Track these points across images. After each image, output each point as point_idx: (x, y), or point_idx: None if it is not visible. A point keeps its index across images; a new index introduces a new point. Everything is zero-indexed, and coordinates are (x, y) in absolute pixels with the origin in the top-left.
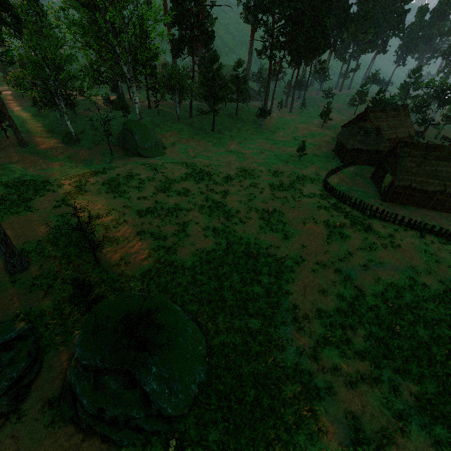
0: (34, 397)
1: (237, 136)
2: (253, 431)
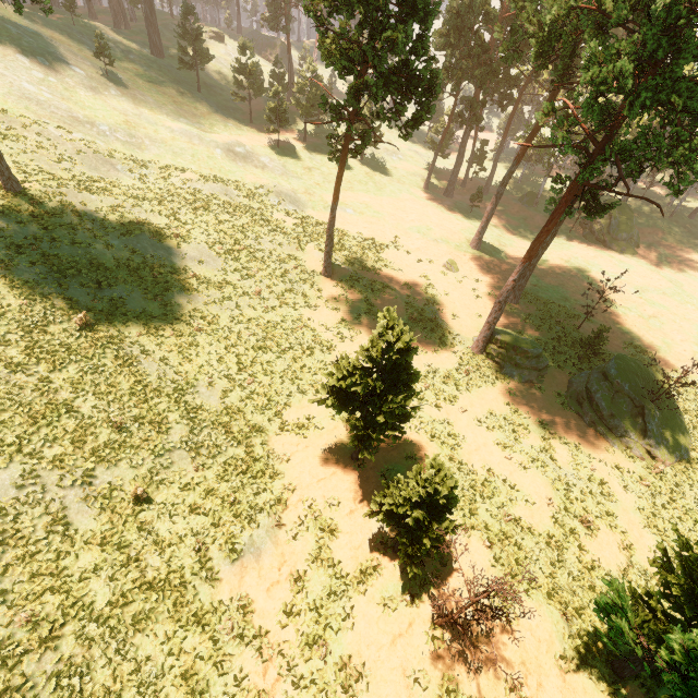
0: (546, 385)
1: None
2: None
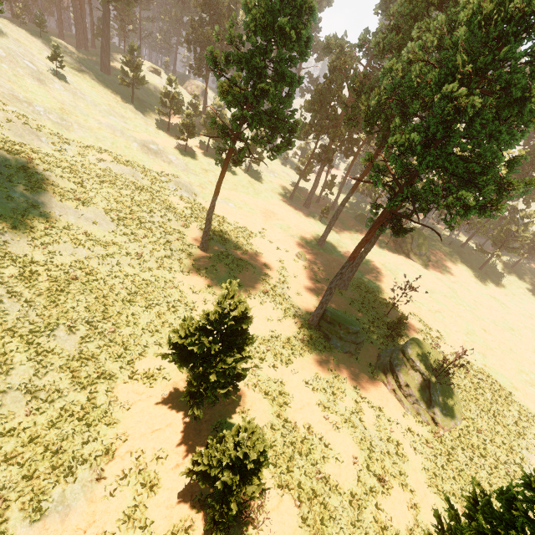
0: (362, 356)
1: (505, 287)
2: (489, 476)
